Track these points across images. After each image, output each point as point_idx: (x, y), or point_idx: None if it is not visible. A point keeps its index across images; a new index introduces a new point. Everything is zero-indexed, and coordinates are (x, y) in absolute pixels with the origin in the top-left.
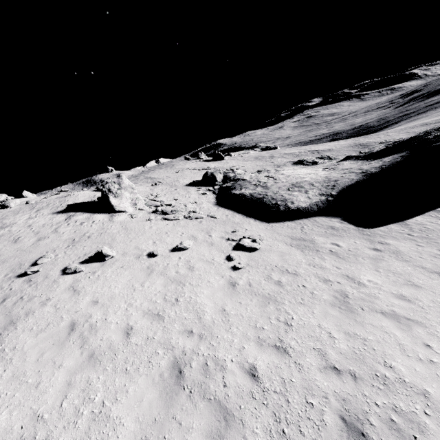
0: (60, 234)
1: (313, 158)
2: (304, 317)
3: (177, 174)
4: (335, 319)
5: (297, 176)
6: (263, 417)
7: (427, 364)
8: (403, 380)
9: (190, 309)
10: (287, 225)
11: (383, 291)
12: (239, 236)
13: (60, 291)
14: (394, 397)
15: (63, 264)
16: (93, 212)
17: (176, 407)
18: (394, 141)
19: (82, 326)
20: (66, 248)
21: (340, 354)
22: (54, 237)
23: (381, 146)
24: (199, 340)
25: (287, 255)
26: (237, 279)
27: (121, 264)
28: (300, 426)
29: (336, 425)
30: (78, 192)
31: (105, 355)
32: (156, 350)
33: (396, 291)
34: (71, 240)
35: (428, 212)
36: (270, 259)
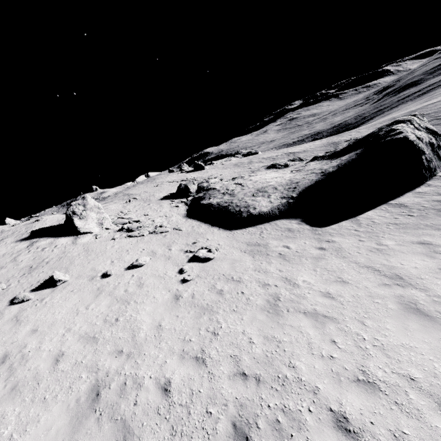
0: (18, 263)
1: (285, 161)
2: (233, 324)
3: (155, 188)
4: (260, 323)
5: (264, 181)
6: (161, 432)
7: (327, 360)
8: (300, 379)
9: (127, 328)
10: (247, 231)
11: (313, 290)
12: (198, 247)
13: (3, 323)
14: (287, 397)
15: (13, 294)
16: (57, 236)
17: (81, 432)
18: (356, 139)
19: (13, 358)
20: (21, 277)
21: (253, 359)
22: (11, 266)
23: (345, 144)
24: (126, 359)
25: (238, 262)
26: (183, 292)
27: (72, 288)
28: (193, 437)
29: (226, 432)
30: (46, 216)
31: (28, 385)
32: (80, 375)
33: (324, 289)
34: (28, 267)
35: (380, 205)
36: (220, 268)
